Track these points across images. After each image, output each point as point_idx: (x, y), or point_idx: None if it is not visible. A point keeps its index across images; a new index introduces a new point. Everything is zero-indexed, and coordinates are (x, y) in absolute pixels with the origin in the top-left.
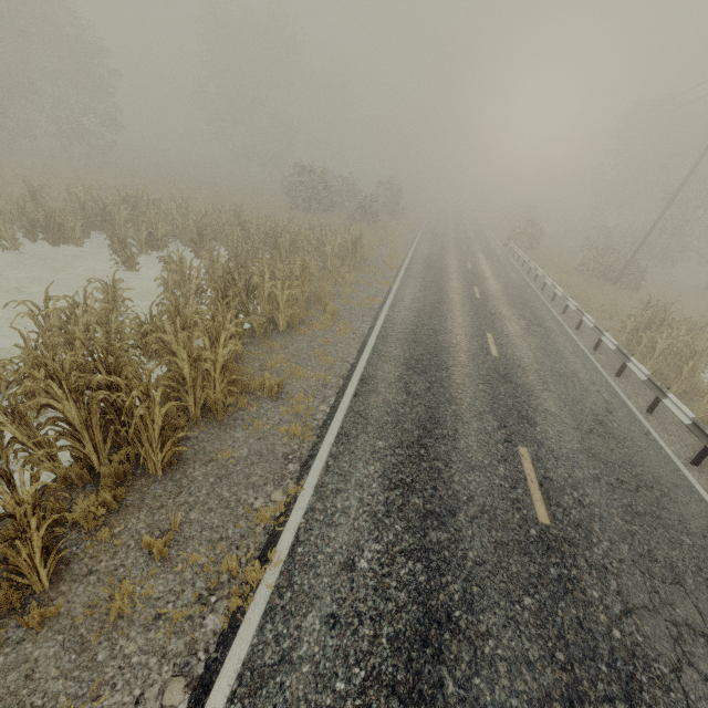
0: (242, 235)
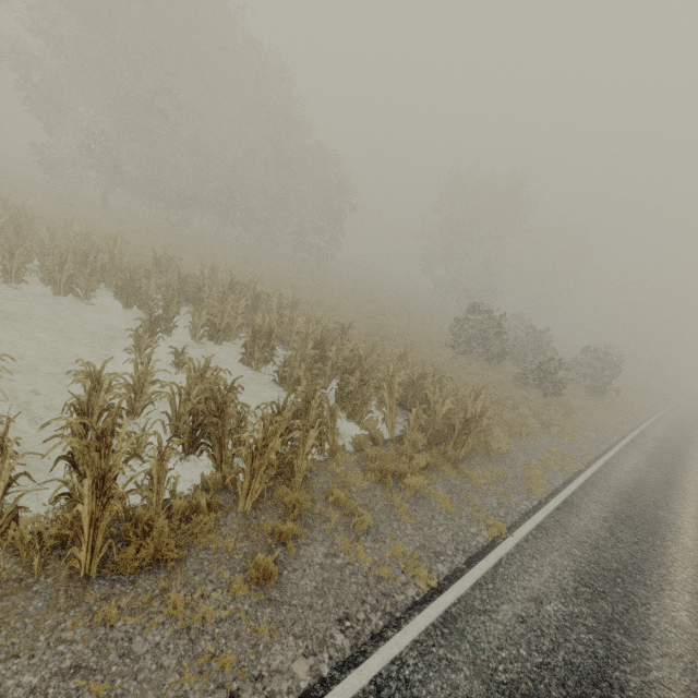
0: (318, 353)
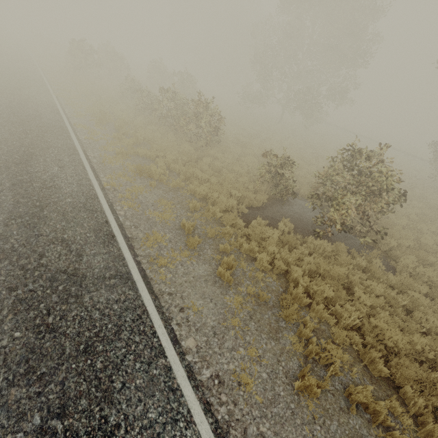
0: None
